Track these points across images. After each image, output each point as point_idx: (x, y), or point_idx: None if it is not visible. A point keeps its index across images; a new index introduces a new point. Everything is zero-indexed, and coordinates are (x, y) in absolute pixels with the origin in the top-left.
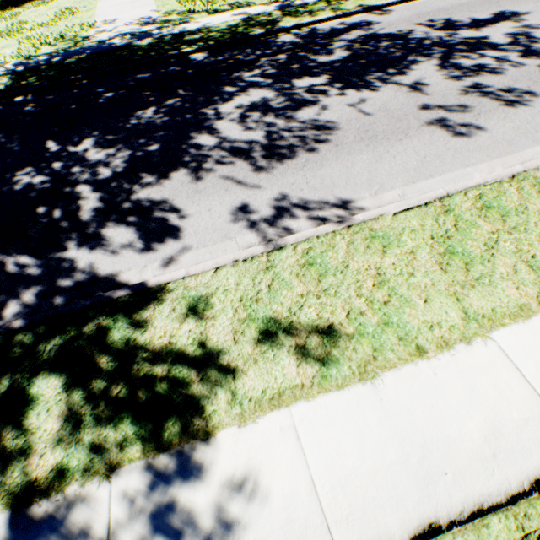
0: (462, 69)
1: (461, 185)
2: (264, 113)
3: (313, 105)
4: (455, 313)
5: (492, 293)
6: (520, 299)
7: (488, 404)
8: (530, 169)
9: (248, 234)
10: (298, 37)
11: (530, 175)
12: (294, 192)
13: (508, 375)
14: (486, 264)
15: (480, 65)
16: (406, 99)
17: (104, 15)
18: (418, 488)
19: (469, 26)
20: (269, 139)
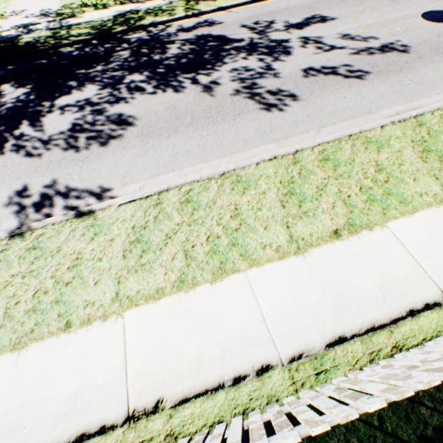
0: (252, 71)
1: (183, 180)
2: (85, 107)
3: (124, 101)
4: (110, 294)
5: (146, 277)
6: (162, 283)
7: (87, 371)
8: (239, 167)
9: (13, 219)
10: (150, 35)
11: (236, 173)
12: (66, 182)
13: (116, 347)
14: (157, 252)
15: (267, 68)
16: (195, 98)
17: (16, 6)
18: (0, 439)
19: (281, 30)
20: (75, 132)
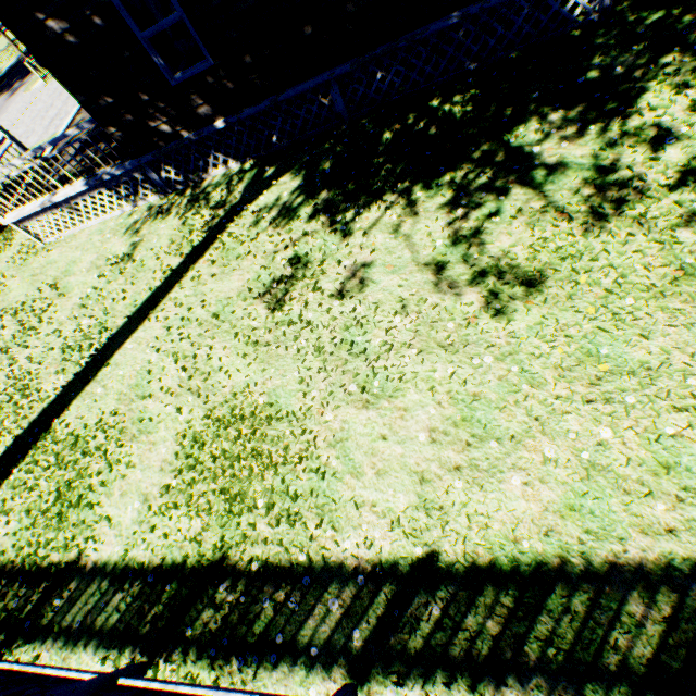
0: None
1: None
2: None
3: None
4: None
5: None
6: None
7: None
8: None
9: None
10: None
11: None
12: None
13: None
14: None
15: None
16: None
17: None
18: None
19: None
20: None
